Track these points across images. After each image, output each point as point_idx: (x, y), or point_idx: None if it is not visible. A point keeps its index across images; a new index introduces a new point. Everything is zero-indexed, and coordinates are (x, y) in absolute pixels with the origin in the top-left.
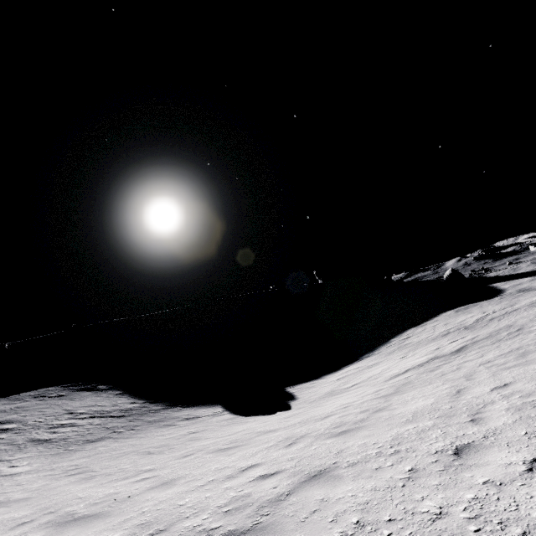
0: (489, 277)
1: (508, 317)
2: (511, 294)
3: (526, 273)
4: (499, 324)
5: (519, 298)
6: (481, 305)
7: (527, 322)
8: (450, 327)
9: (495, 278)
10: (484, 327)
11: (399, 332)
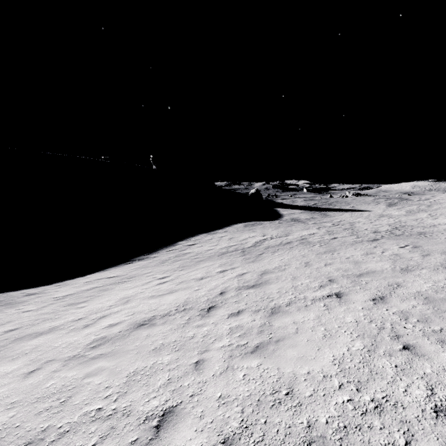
0: (277, 202)
1: (282, 252)
2: (287, 221)
3: (299, 206)
4: (272, 260)
5: (292, 228)
6: (264, 225)
7: (300, 274)
8: (232, 245)
9: (280, 204)
10: (258, 259)
11: (191, 235)
